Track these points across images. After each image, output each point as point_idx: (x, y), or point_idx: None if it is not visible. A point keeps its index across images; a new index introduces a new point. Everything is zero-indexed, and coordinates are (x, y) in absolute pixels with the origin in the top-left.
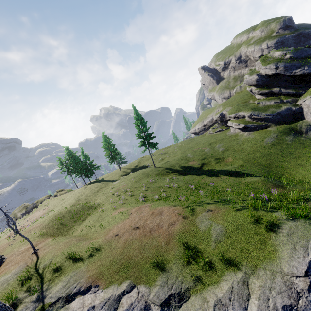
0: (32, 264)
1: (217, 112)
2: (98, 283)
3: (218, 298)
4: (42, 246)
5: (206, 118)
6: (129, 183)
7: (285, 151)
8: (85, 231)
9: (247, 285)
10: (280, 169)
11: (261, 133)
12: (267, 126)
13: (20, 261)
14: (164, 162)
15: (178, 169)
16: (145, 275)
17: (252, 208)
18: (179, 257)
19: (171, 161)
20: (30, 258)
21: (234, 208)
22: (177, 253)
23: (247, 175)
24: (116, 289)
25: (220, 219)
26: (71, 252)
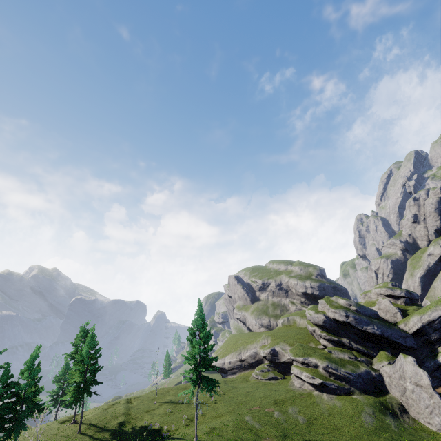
0: None
1: (263, 343)
2: None
3: None
4: None
5: (246, 349)
6: None
7: None
8: None
9: None
10: None
11: (349, 401)
12: (351, 391)
13: None
14: (205, 427)
15: None
16: None
17: None
18: None
19: (221, 428)
20: None
21: None
22: None
23: None
24: None
25: None
26: None
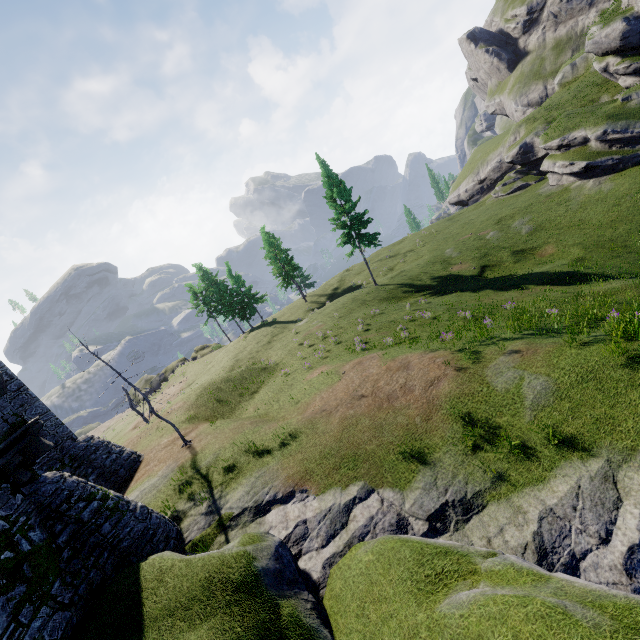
0: (187, 461)
1: (512, 142)
2: (306, 486)
3: (548, 506)
4: (195, 436)
5: (486, 163)
6: (329, 321)
7: None
8: (262, 409)
9: (614, 482)
10: None
11: (632, 175)
12: None
13: (167, 459)
14: (395, 273)
15: (428, 285)
16: (390, 472)
17: (619, 338)
18: (454, 440)
19: (411, 269)
20: (182, 453)
21: (574, 342)
22: (449, 435)
23: (596, 278)
24: (339, 495)
25: (542, 365)
26: (248, 441)
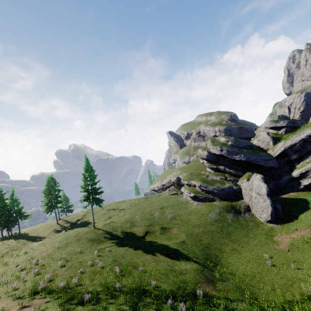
0: None
1: (175, 174)
2: None
3: None
4: None
5: (165, 178)
6: (50, 249)
7: (225, 230)
8: None
9: None
10: (218, 252)
11: (207, 206)
12: (214, 200)
13: None
14: (109, 221)
15: (118, 236)
16: None
17: None
18: None
19: (116, 221)
20: None
21: None
22: None
23: (184, 258)
24: None
25: None
26: None
